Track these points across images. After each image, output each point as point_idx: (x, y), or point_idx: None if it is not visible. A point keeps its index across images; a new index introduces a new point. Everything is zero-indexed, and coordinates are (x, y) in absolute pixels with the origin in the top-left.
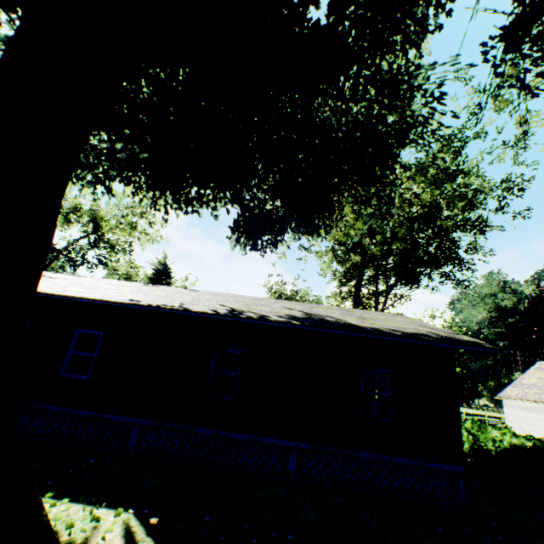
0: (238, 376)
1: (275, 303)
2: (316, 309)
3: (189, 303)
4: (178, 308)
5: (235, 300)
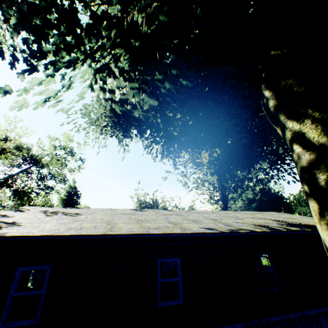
0: (274, 271)
1: (234, 214)
2: (258, 216)
3: (228, 224)
4: (249, 231)
5: (217, 215)
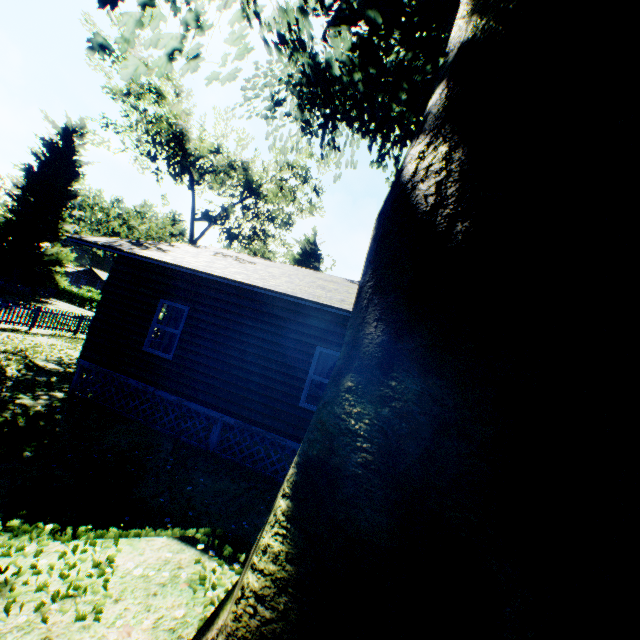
0: None
1: None
2: None
3: None
4: None
5: None
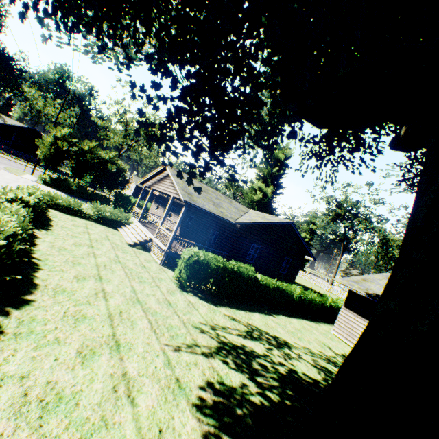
0: None
1: None
2: None
3: None
4: None
5: None
